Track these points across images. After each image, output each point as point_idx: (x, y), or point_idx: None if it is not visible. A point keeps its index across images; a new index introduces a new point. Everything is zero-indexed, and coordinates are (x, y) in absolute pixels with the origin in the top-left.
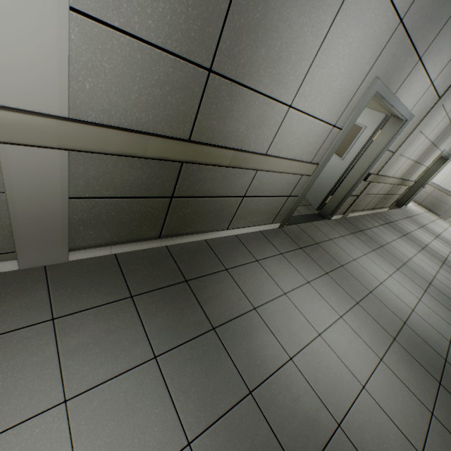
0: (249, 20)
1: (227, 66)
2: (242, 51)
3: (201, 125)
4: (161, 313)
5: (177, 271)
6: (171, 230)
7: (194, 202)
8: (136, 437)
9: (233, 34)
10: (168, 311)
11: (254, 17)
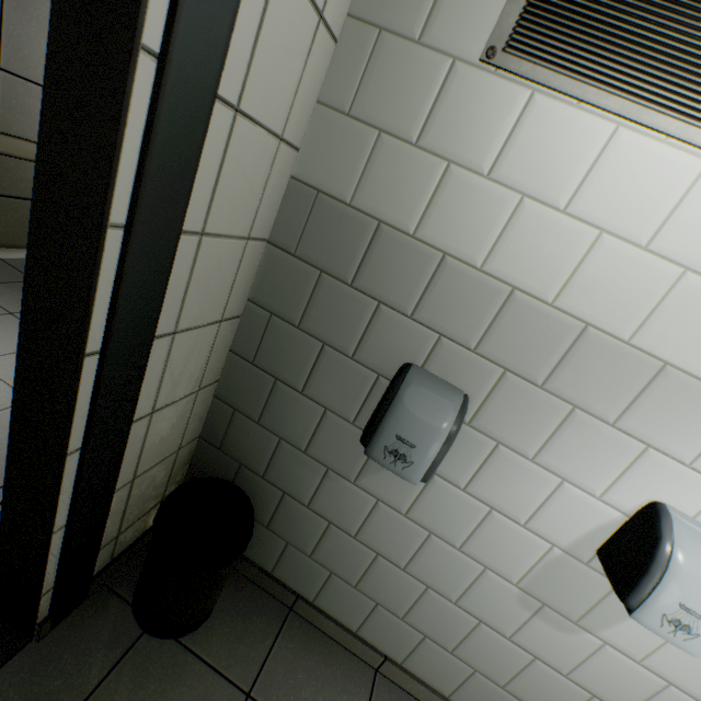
0: (27, 33)
1: (18, 67)
2: (29, 56)
3: (5, 118)
4: (10, 295)
5: (22, 275)
6: (3, 239)
7: (25, 206)
8: (6, 340)
9: (14, 42)
10: (19, 295)
11: (31, 31)
